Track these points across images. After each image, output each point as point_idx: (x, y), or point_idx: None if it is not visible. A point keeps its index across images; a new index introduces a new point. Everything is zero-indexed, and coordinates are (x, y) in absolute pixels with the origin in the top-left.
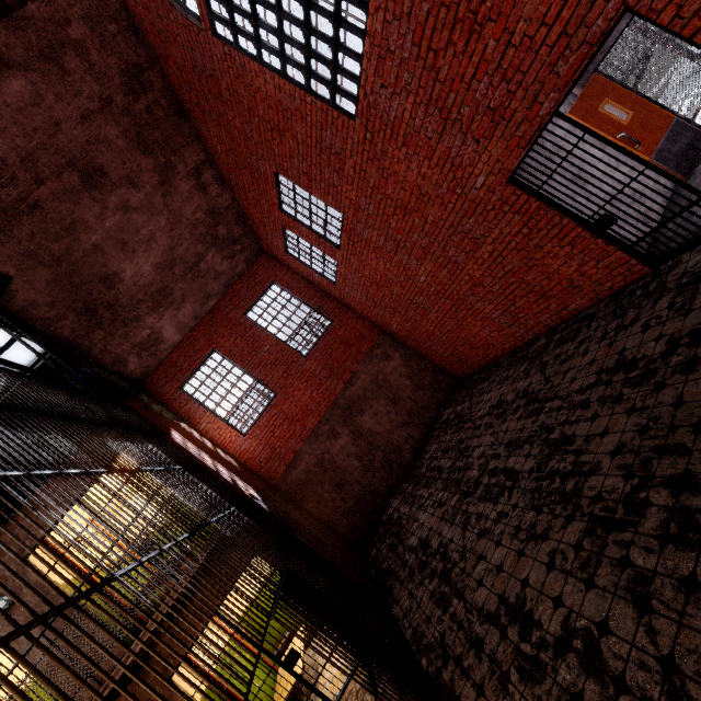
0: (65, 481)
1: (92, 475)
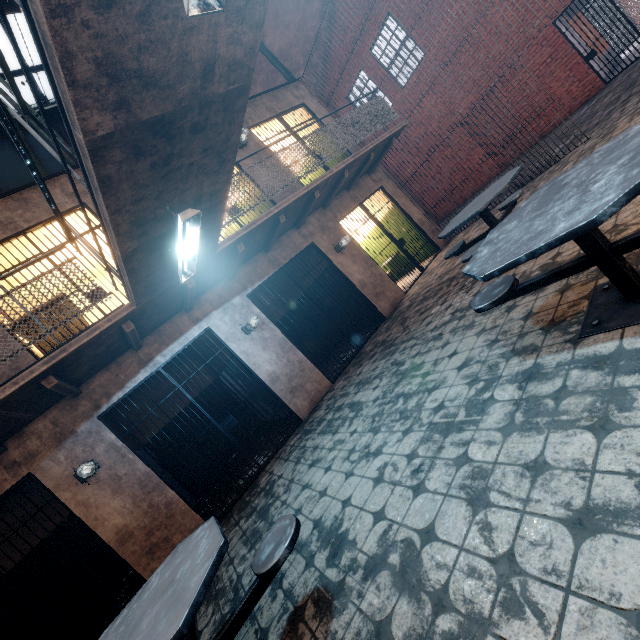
0: (271, 102)
1: (288, 107)
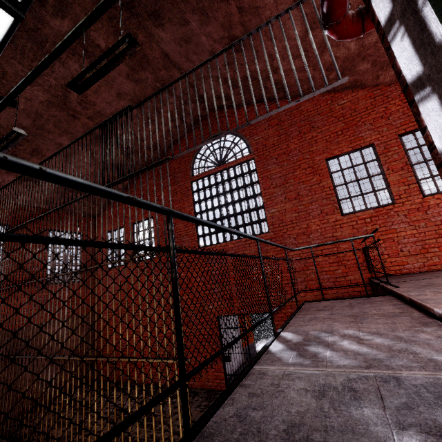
0: None
1: None
